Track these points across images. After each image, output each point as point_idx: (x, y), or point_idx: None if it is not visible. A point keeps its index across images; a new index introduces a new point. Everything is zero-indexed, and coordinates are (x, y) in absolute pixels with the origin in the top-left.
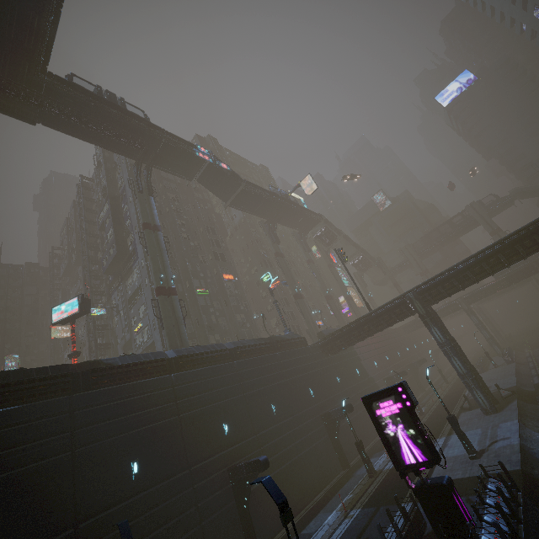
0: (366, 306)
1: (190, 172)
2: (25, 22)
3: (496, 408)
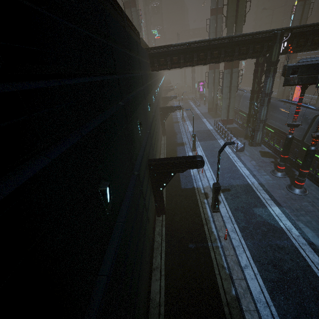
0: None
1: None
2: None
3: None
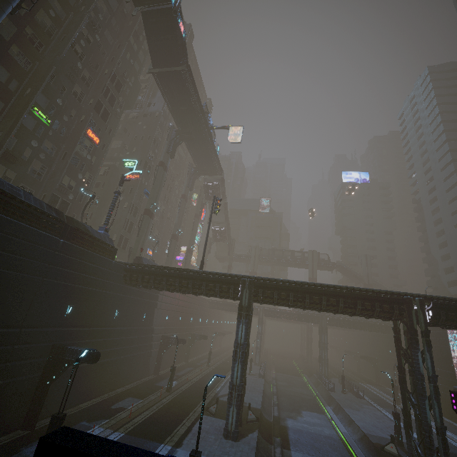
0: (200, 264)
1: None
2: None
3: (238, 436)
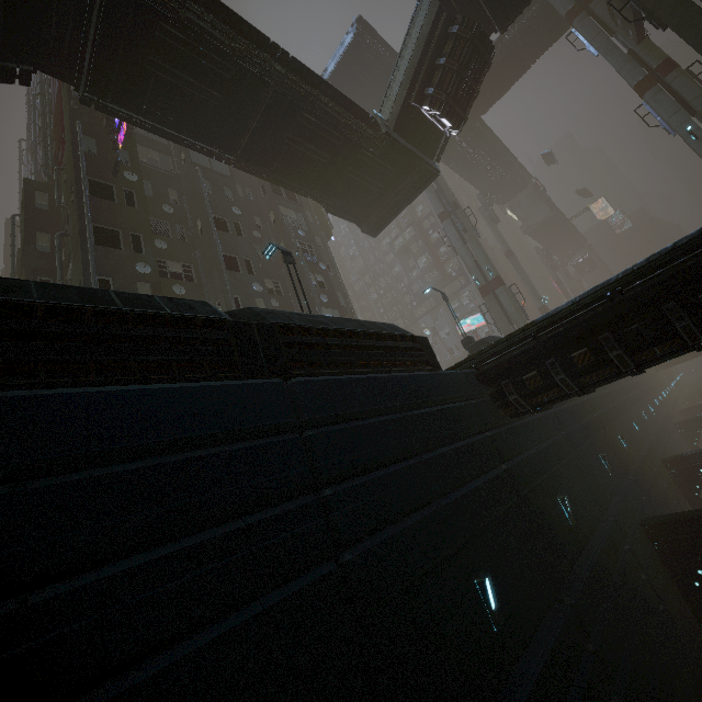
0: None
1: (511, 198)
2: (503, 84)
3: None
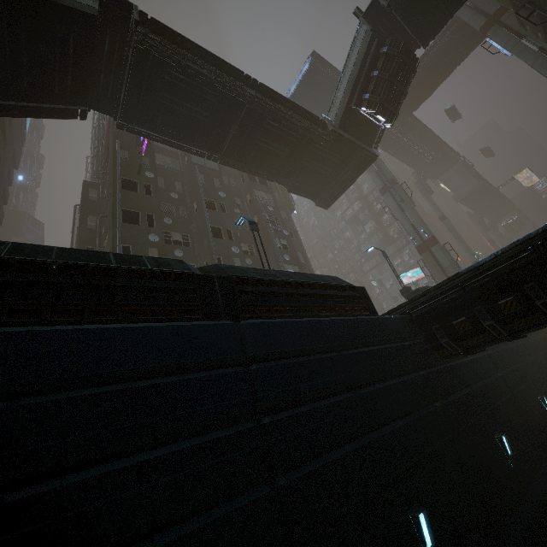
0: None
1: (442, 174)
2: (430, 86)
3: None
